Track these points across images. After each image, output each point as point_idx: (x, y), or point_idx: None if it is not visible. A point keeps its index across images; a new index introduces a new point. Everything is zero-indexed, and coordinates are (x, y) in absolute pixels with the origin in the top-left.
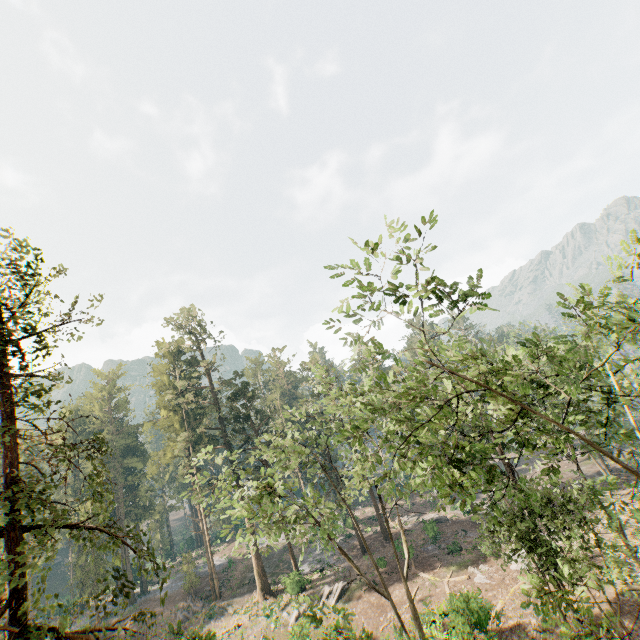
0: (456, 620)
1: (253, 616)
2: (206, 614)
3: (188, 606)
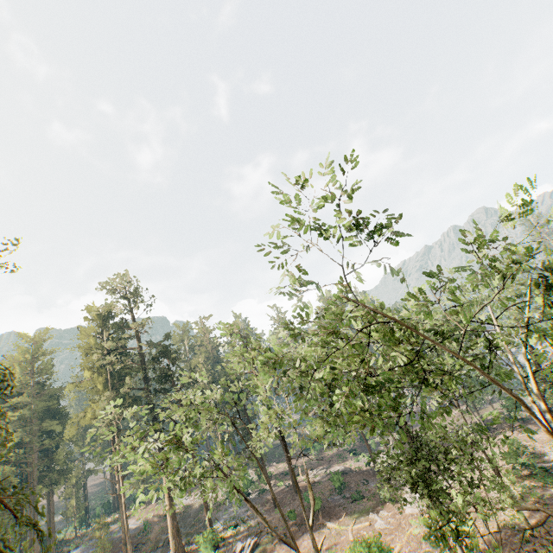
0: None
1: None
2: None
3: None
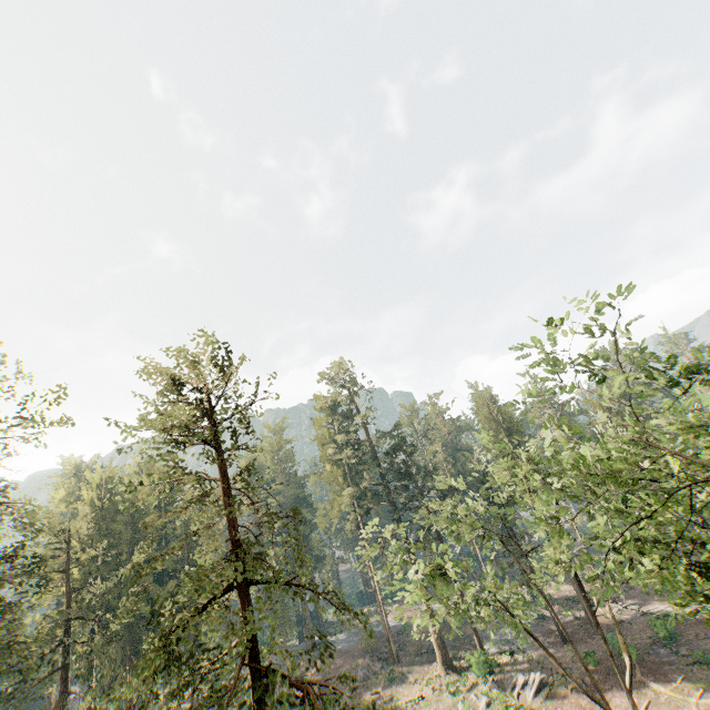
0: None
1: (436, 690)
2: (386, 677)
3: (367, 664)
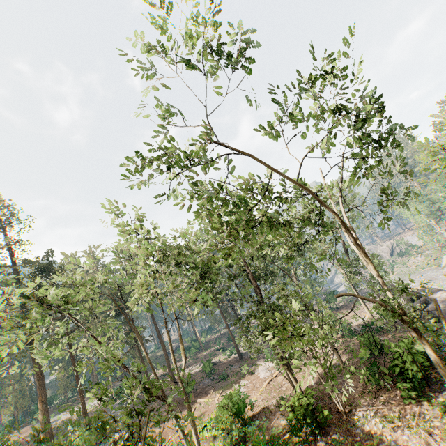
0: (222, 414)
1: None
2: None
3: None
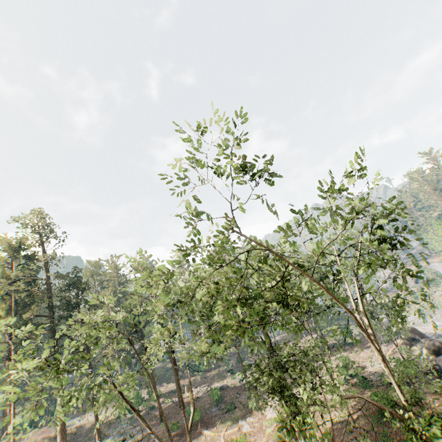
0: None
1: None
2: None
3: None
